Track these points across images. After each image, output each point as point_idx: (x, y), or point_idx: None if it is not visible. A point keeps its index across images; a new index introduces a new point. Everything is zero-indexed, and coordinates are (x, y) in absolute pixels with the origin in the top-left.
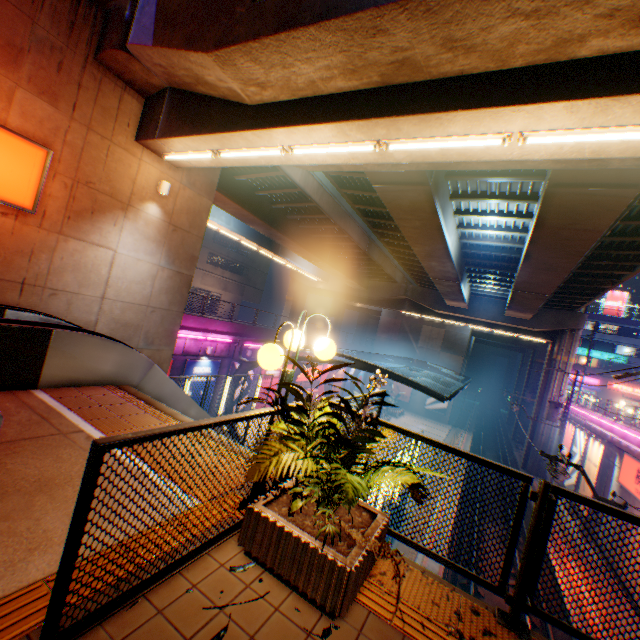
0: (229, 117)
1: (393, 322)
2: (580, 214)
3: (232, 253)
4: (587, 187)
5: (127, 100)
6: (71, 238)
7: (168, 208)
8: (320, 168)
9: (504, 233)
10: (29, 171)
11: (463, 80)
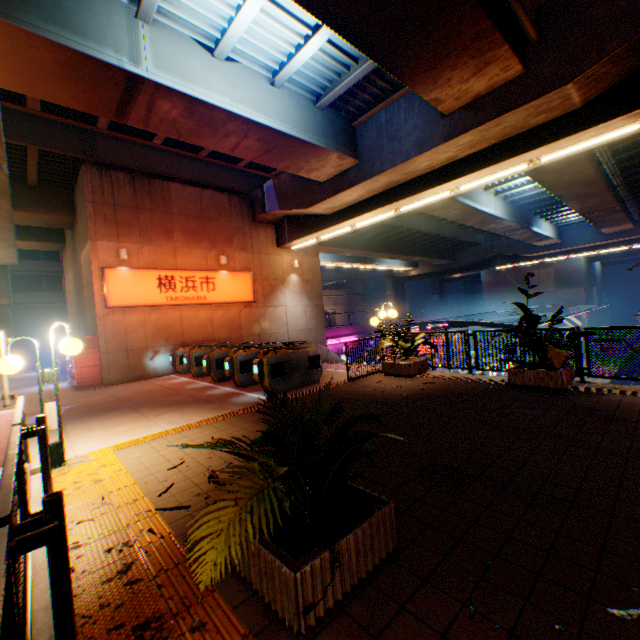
0: (320, 223)
1: (495, 279)
2: (559, 169)
3: (331, 274)
4: None
5: (268, 231)
6: (268, 307)
7: (300, 273)
8: None
9: (534, 184)
10: (248, 285)
11: (419, 179)
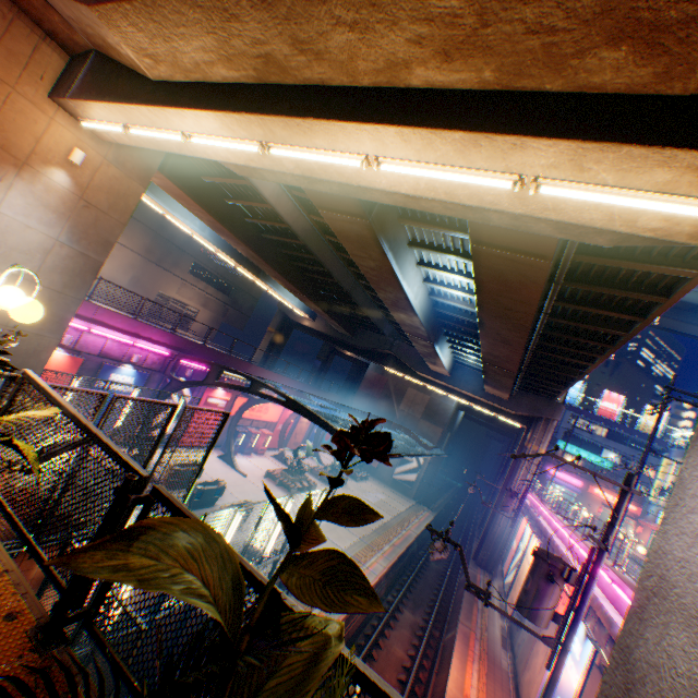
0: (133, 89)
1: (379, 378)
2: (510, 281)
3: (221, 269)
4: (505, 250)
5: (46, 51)
6: None
7: (82, 180)
8: (246, 173)
9: (467, 295)
10: None
11: (325, 90)
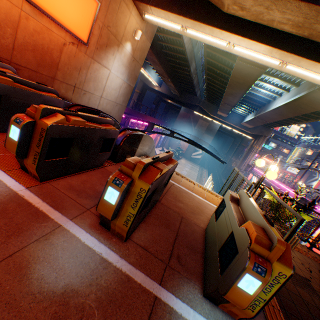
0: (207, 13)
1: (186, 115)
2: (317, 102)
3: None
4: None
5: None
6: (95, 61)
7: (134, 46)
8: None
9: (271, 94)
10: (88, 16)
11: None
